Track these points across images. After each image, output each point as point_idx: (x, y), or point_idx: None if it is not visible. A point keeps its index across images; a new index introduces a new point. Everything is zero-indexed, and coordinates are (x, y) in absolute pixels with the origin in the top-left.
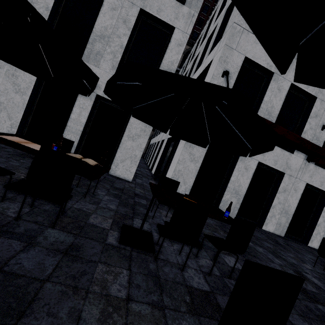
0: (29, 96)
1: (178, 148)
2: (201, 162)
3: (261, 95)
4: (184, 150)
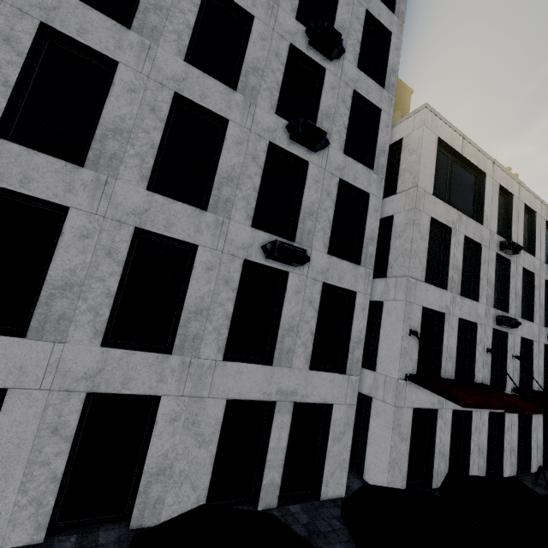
0: (216, 444)
1: (375, 422)
2: (409, 438)
3: (437, 335)
4: (393, 433)
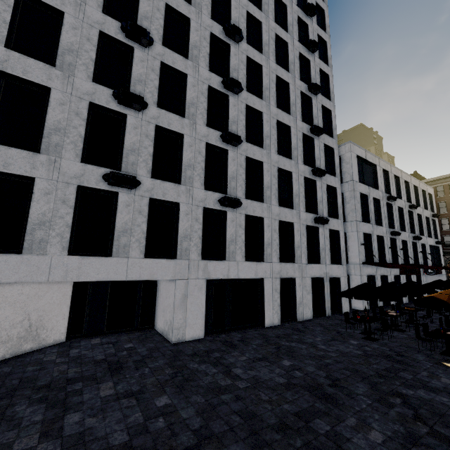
0: (311, 293)
1: (352, 284)
2: None
3: (369, 244)
4: None
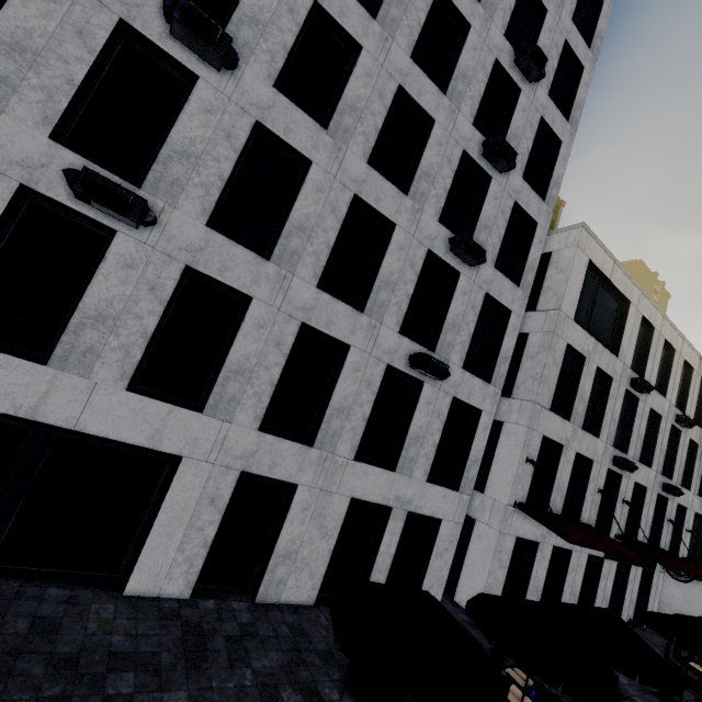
0: (336, 538)
1: (475, 545)
2: (508, 566)
3: (552, 467)
4: (494, 558)
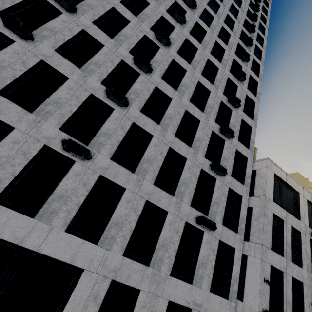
0: None
1: None
2: None
3: (279, 285)
4: None
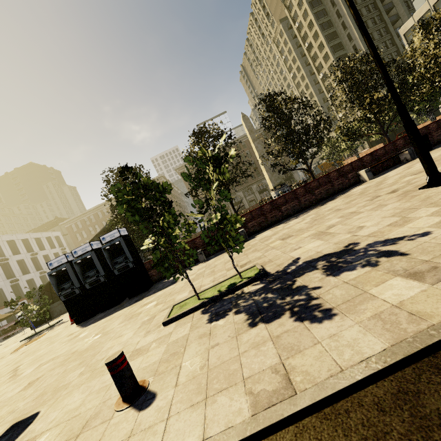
0: None
1: None
2: None
3: None
4: None
